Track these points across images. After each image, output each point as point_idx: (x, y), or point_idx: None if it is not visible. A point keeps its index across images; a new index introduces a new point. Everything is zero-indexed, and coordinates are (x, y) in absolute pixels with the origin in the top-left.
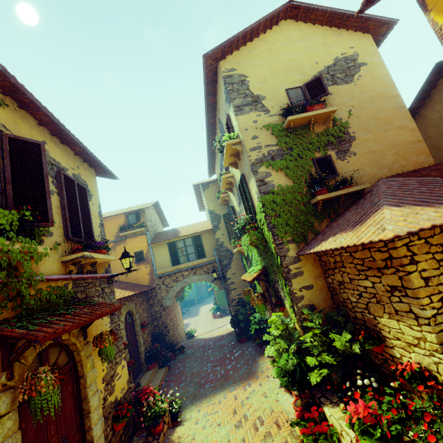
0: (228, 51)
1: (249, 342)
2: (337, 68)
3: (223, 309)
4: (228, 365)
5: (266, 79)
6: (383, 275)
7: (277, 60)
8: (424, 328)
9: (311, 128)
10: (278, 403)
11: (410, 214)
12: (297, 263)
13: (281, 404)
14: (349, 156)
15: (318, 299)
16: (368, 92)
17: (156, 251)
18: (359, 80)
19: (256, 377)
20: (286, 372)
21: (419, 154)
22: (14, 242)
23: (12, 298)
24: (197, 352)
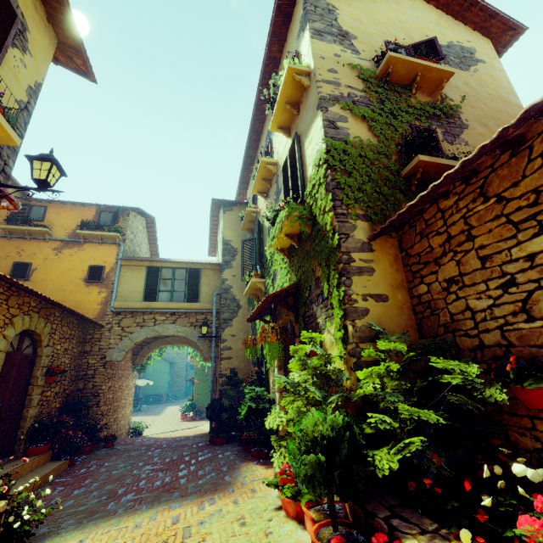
0: None
1: (229, 445)
2: (451, 51)
3: (200, 409)
4: (181, 469)
5: (362, 23)
6: None
7: (379, 12)
8: None
9: (413, 89)
10: (270, 539)
11: None
12: (367, 253)
13: (276, 541)
14: (460, 142)
15: (393, 322)
16: (486, 88)
17: (126, 273)
18: (476, 73)
19: (229, 490)
20: (314, 444)
21: None
22: None
23: None
24: (135, 450)
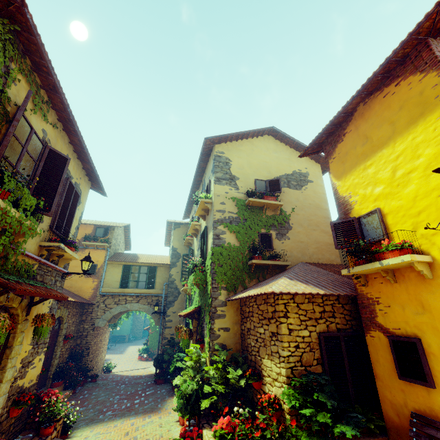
0: (224, 140)
1: (165, 384)
2: (293, 178)
3: (152, 352)
4: (136, 399)
5: (244, 168)
6: (270, 323)
7: (255, 158)
8: (281, 364)
9: (263, 210)
10: (169, 432)
11: (291, 284)
12: (224, 307)
13: (171, 433)
14: (285, 239)
15: (230, 341)
16: (309, 200)
17: (110, 269)
18: (305, 190)
19: (159, 412)
20: (184, 396)
21: (332, 254)
22: (28, 219)
23: (0, 257)
24: (109, 384)
